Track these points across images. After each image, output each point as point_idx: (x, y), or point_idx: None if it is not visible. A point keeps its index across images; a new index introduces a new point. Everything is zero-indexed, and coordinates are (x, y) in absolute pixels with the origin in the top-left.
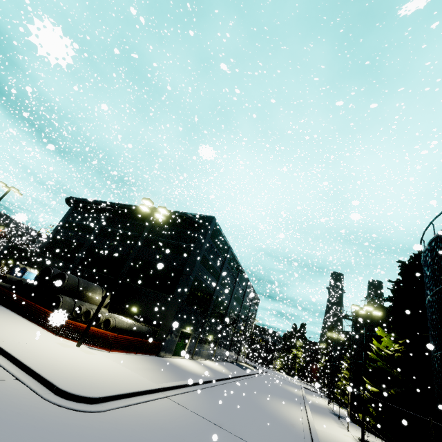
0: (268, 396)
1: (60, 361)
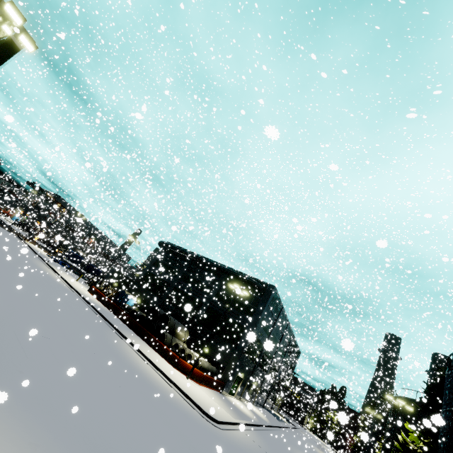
0: (301, 452)
1: (191, 391)
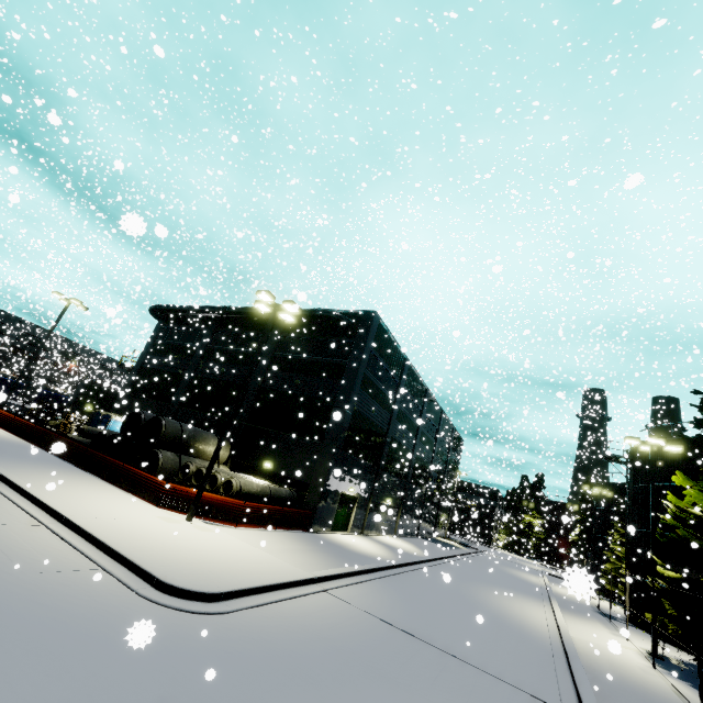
0: (487, 588)
1: (162, 542)
